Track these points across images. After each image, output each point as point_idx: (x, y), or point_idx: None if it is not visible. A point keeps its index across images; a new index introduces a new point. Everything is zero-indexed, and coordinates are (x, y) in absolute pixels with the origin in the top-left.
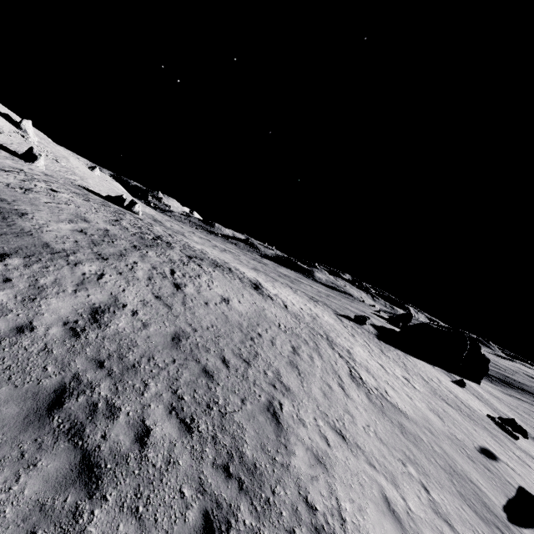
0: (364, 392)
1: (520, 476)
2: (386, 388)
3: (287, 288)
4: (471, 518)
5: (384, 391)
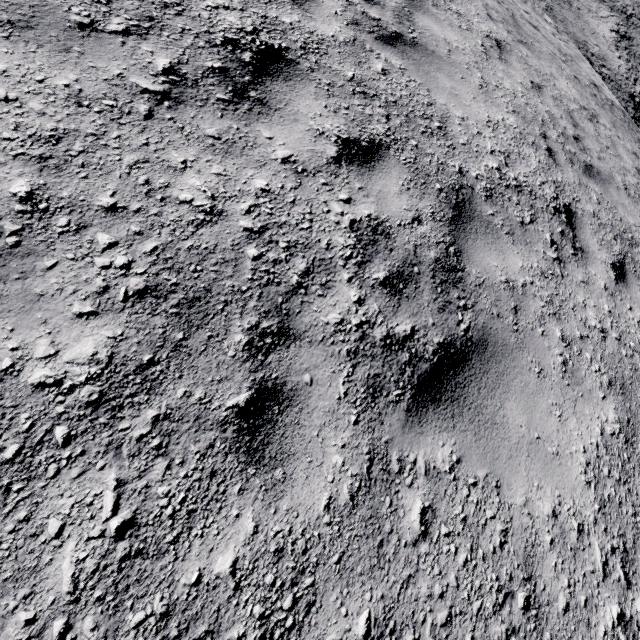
0: None
1: None
2: None
3: None
4: None
5: None
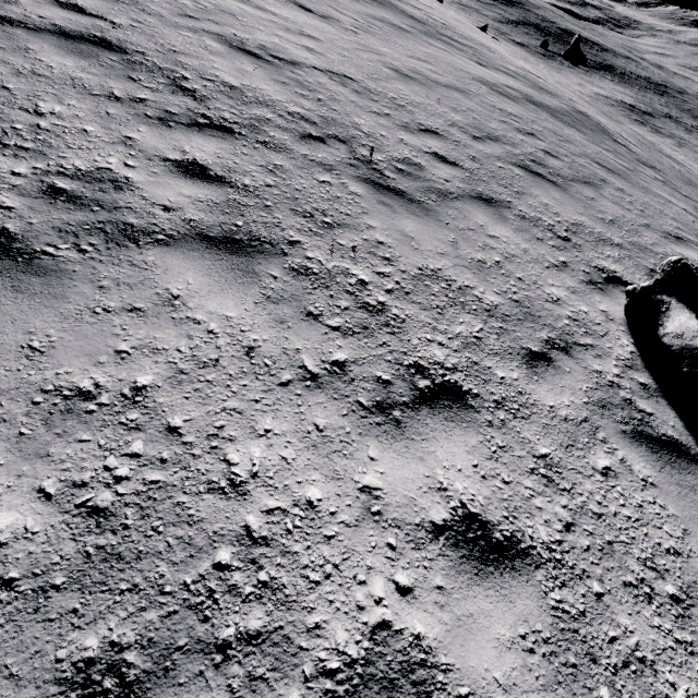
0: None
1: None
2: None
3: None
4: None
5: None
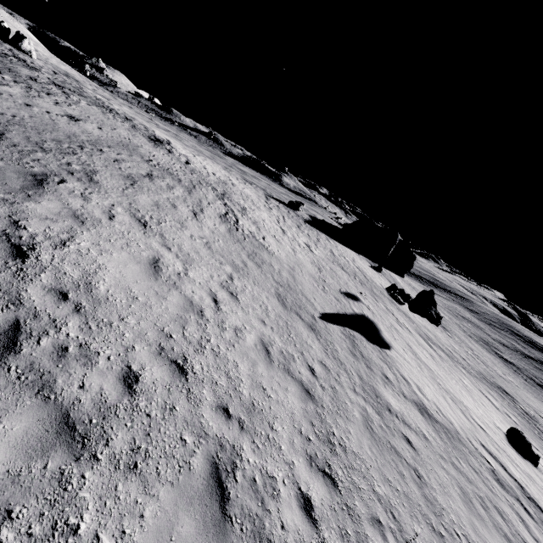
0: (227, 227)
1: (372, 313)
2: (268, 237)
3: (218, 164)
4: (271, 303)
5: (260, 237)
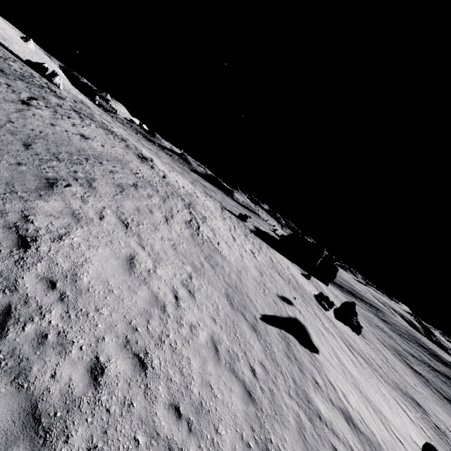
0: (191, 232)
1: (303, 317)
2: (221, 243)
3: (186, 179)
4: (221, 302)
5: (216, 242)
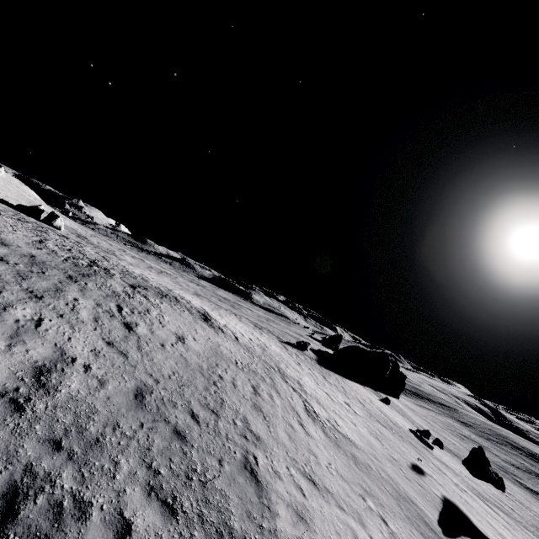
0: (319, 426)
1: (442, 486)
2: (335, 418)
3: (232, 315)
4: None
5: (334, 422)
